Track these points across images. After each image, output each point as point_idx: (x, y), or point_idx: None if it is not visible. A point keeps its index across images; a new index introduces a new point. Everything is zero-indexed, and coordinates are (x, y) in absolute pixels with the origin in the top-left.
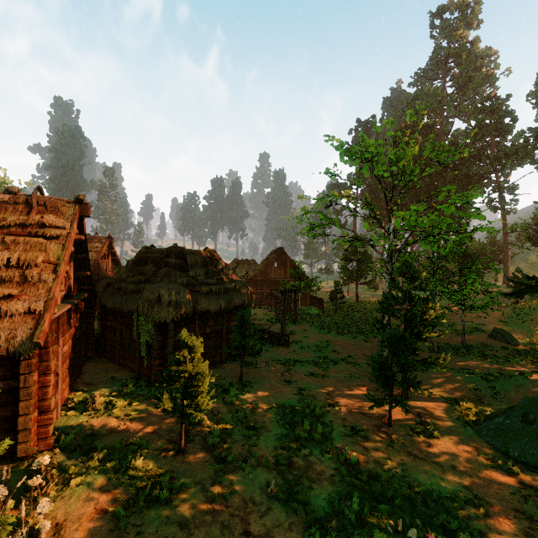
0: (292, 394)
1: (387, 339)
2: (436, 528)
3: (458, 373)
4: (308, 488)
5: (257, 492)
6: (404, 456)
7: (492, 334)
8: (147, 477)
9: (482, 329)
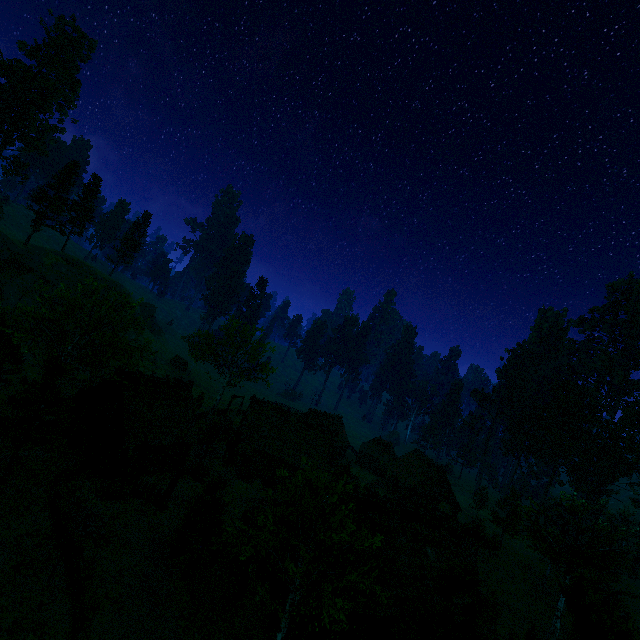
0: None
1: None
2: None
3: None
4: None
5: None
6: None
7: None
8: None
9: None
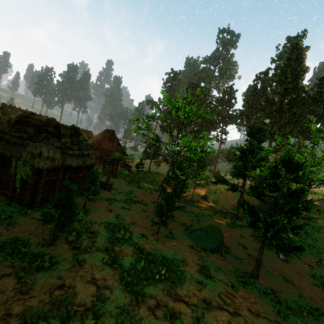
0: (113, 217)
1: (166, 196)
2: (170, 270)
3: (187, 213)
4: (122, 259)
5: (97, 262)
6: (162, 246)
7: (203, 197)
8: (33, 258)
9: (200, 194)
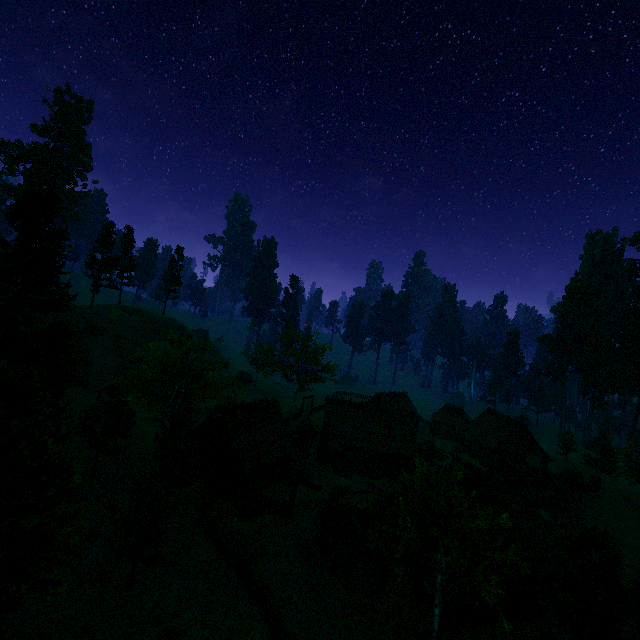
0: None
1: None
2: None
3: None
4: None
5: None
6: None
7: None
8: None
9: None
